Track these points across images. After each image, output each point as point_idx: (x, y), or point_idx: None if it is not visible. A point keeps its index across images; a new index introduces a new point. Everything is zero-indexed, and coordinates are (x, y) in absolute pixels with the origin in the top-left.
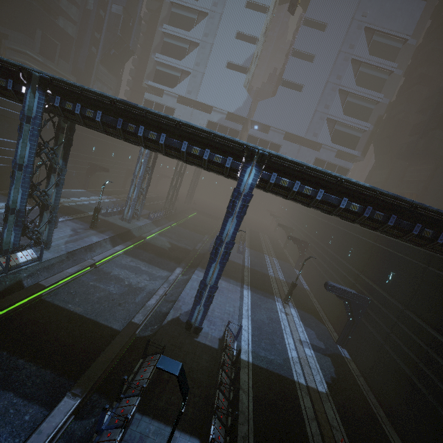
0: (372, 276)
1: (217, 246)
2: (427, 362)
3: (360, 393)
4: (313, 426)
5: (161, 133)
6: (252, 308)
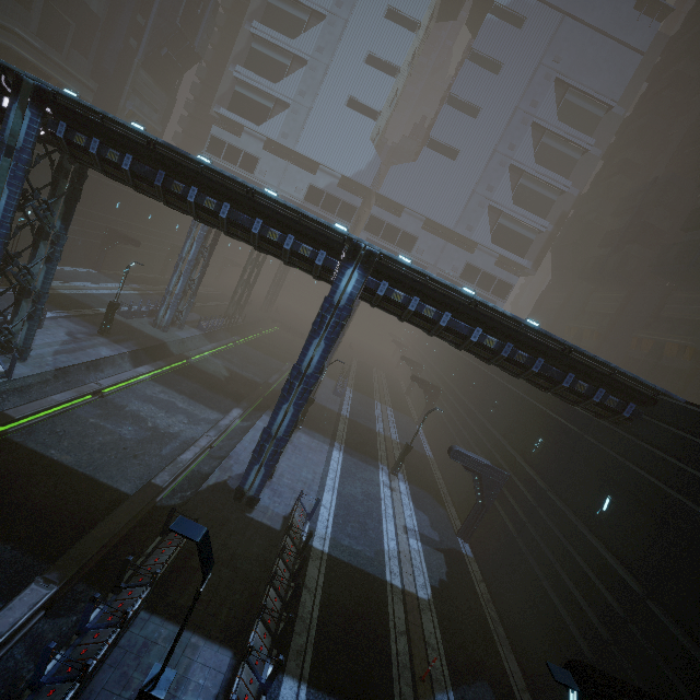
0: (516, 443)
1: (292, 378)
2: (564, 562)
3: (477, 604)
4: (400, 642)
5: (223, 202)
6: (343, 477)
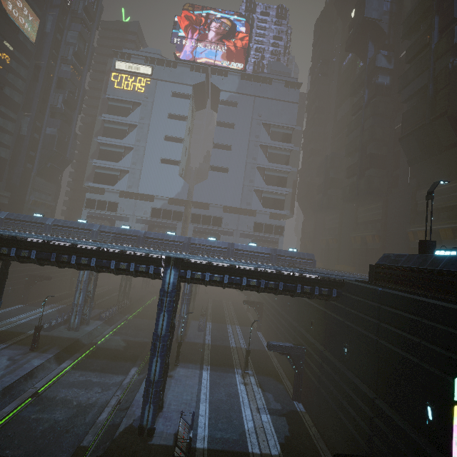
0: (303, 326)
1: (154, 341)
2: (341, 393)
3: (311, 443)
4: None
5: (92, 258)
6: (211, 389)
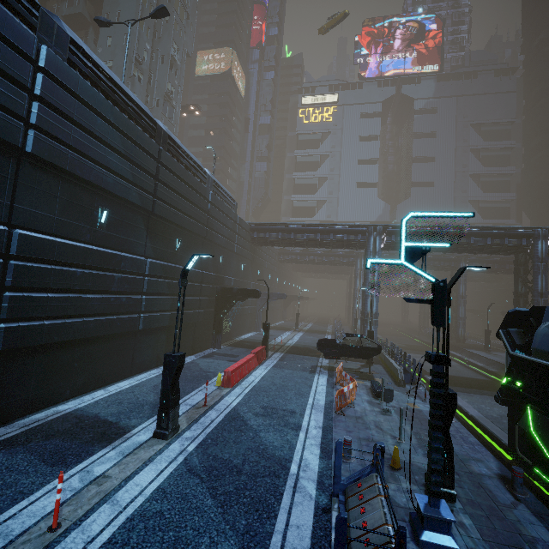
0: None
1: (537, 297)
2: None
3: None
4: None
5: (470, 237)
6: None
